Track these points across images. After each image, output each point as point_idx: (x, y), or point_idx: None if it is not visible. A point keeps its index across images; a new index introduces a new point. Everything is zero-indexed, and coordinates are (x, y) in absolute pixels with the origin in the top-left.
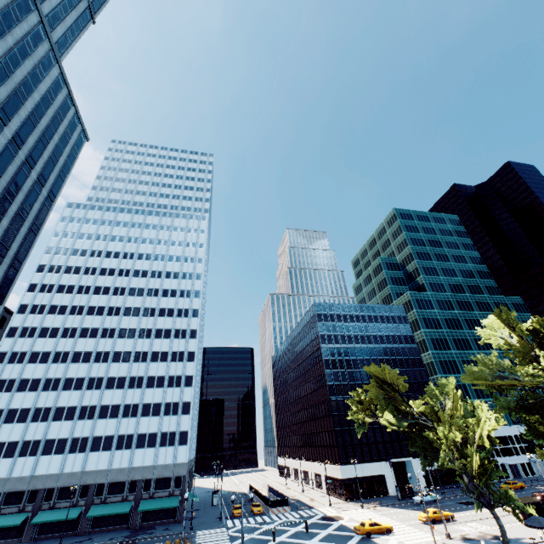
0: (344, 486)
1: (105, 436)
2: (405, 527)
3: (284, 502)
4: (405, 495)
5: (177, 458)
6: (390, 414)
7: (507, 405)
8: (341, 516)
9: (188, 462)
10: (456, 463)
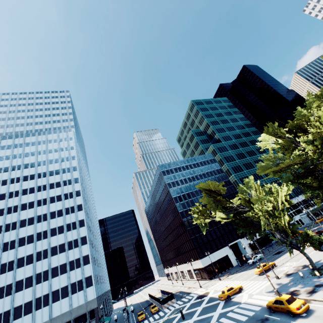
0: (206, 271)
1: (24, 303)
2: (249, 282)
3: (171, 297)
4: (243, 262)
5: (87, 298)
6: (220, 213)
7: (289, 180)
8: (208, 291)
9: (97, 297)
10: (272, 226)
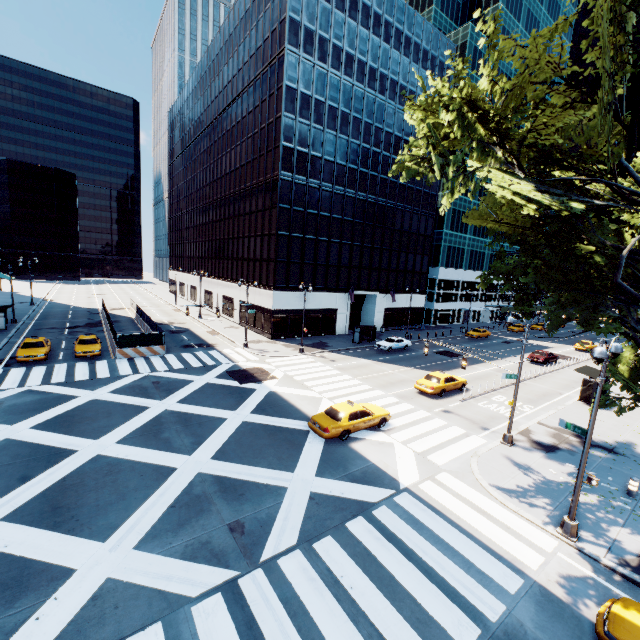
0: (274, 320)
1: None
2: (399, 404)
3: (152, 340)
4: (363, 337)
5: None
6: (514, 178)
7: None
8: (267, 370)
9: None
10: None
